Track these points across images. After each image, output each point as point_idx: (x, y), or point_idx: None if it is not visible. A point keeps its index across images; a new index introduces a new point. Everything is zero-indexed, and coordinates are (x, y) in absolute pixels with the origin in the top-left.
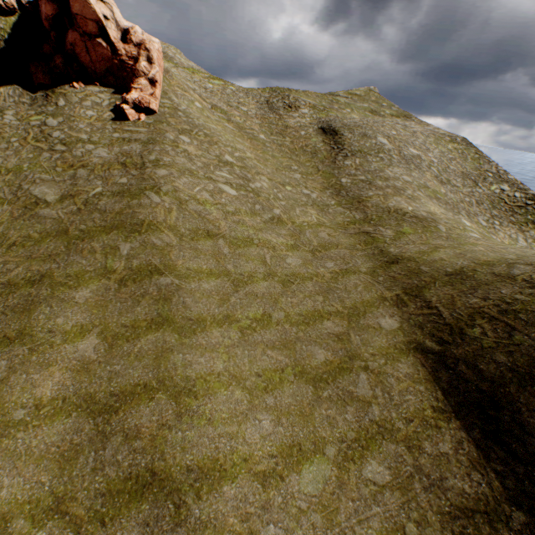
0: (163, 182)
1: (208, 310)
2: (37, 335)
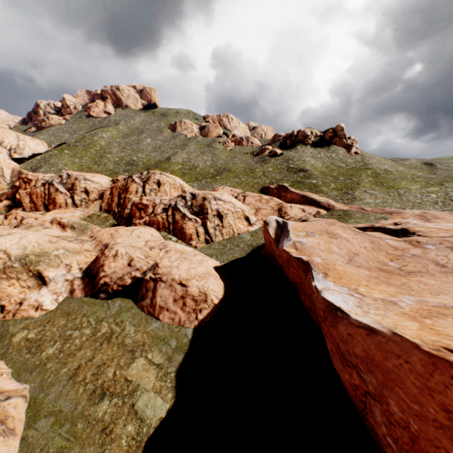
0: (371, 164)
1: (395, 179)
2: (358, 177)
